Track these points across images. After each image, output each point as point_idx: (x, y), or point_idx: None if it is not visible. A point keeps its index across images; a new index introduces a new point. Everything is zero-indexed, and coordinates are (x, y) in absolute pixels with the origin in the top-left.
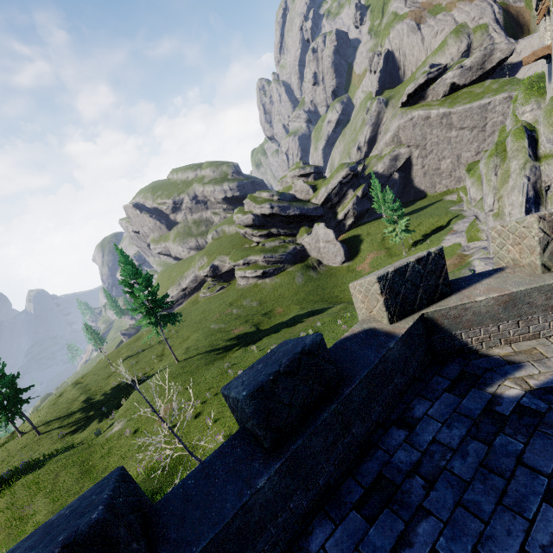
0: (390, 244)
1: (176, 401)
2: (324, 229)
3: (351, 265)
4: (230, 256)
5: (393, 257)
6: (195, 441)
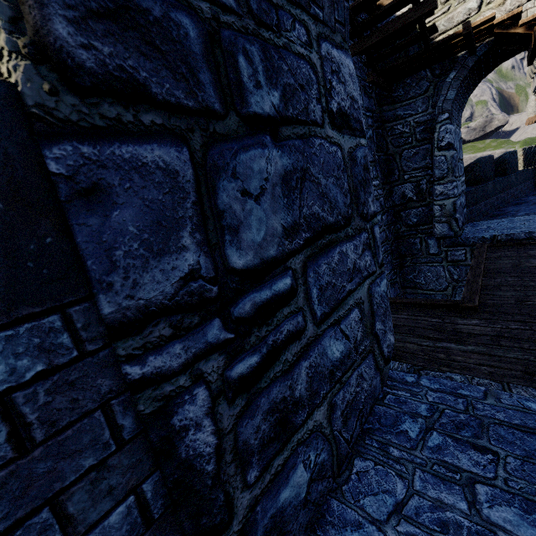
0: None
1: None
2: None
3: None
4: None
5: None
6: None
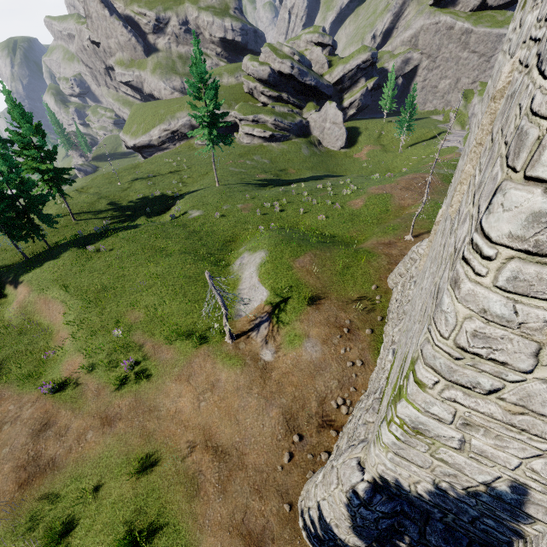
0: (384, 143)
1: (250, 203)
2: (335, 109)
3: (348, 152)
4: (237, 108)
5: (388, 152)
6: (294, 221)
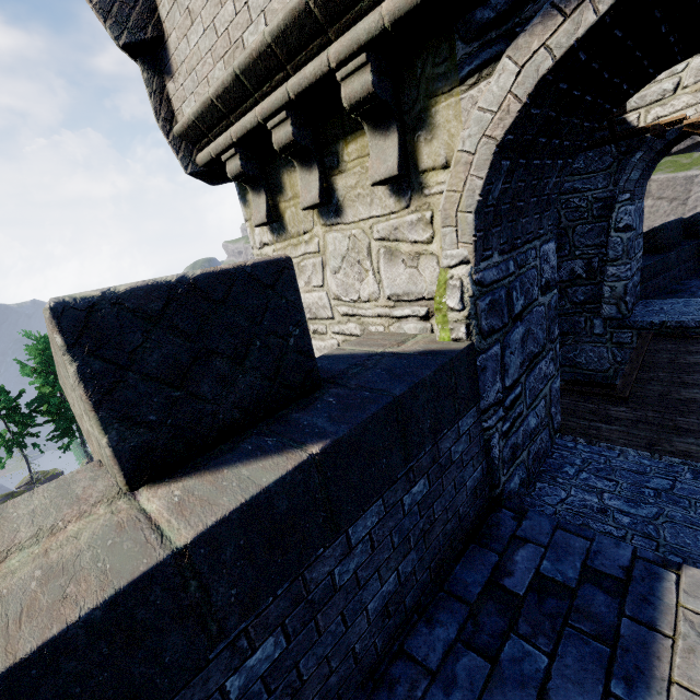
0: None
1: None
2: None
3: None
4: None
5: None
6: None
